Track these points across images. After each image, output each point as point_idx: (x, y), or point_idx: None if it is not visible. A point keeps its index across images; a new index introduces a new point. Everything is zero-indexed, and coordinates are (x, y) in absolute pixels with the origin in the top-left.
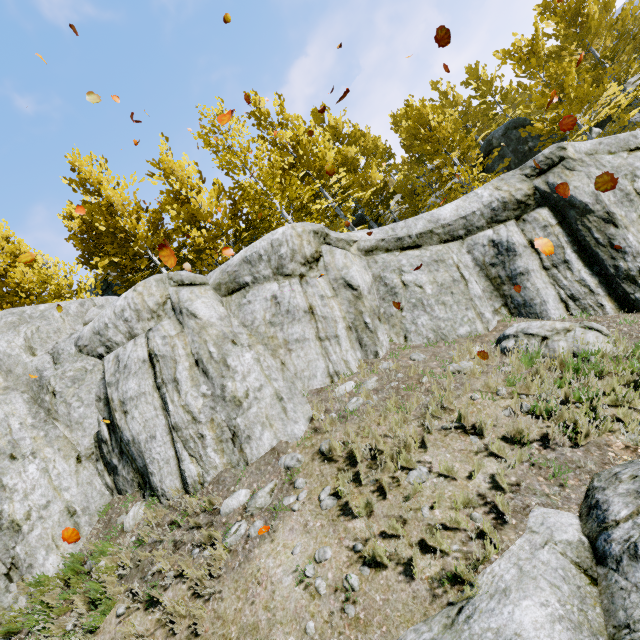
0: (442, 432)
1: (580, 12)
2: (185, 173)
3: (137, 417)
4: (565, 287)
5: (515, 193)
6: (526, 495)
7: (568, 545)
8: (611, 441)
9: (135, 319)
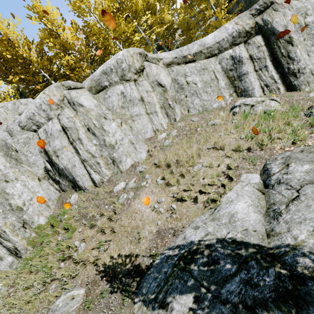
0: (207, 150)
1: None
2: (51, 15)
3: (64, 158)
4: (264, 80)
5: (245, 26)
6: (240, 170)
7: (255, 184)
8: (275, 146)
9: (49, 109)
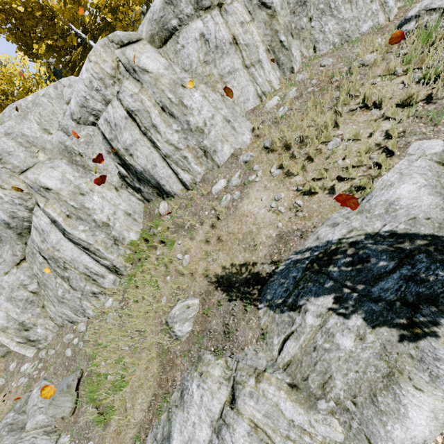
0: (350, 113)
1: None
2: None
3: (140, 156)
4: None
5: None
6: (409, 137)
7: (434, 155)
8: None
9: (103, 87)
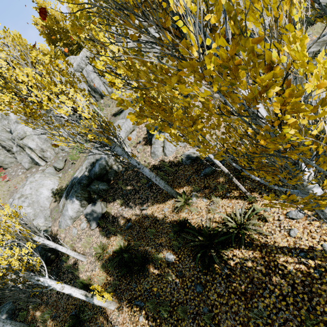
0: None
1: None
2: None
3: (96, 82)
4: None
5: None
6: None
7: None
8: None
9: (86, 60)
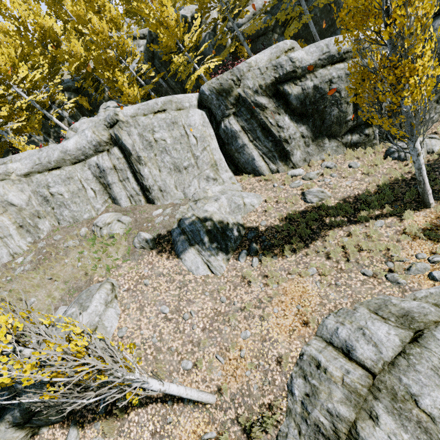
0: (47, 281)
1: None
2: None
3: None
4: (129, 191)
5: (102, 137)
6: (61, 302)
7: (56, 319)
8: (95, 277)
9: None
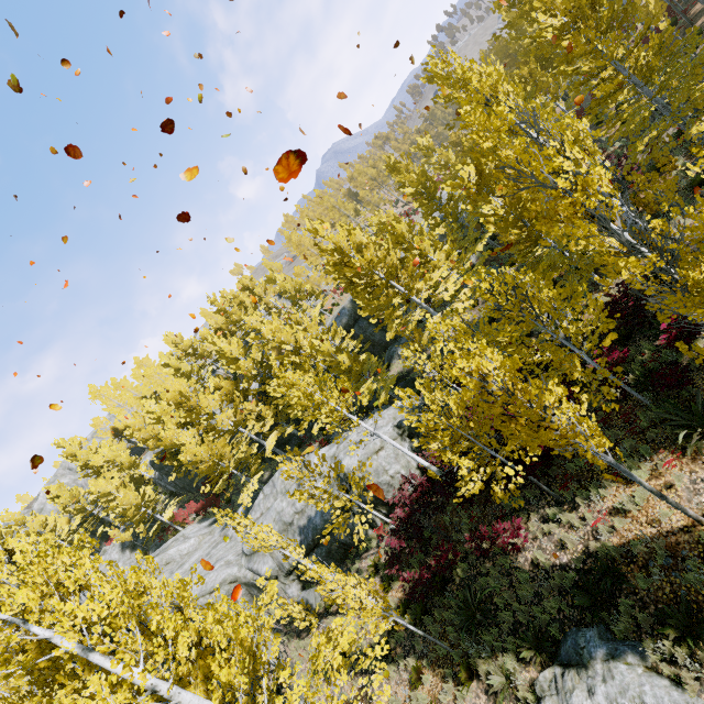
0: None
1: (137, 435)
2: None
3: None
4: None
5: None
6: None
7: None
8: None
9: None
